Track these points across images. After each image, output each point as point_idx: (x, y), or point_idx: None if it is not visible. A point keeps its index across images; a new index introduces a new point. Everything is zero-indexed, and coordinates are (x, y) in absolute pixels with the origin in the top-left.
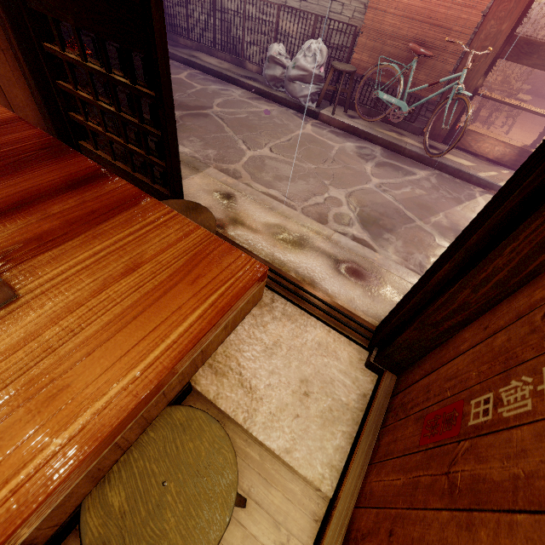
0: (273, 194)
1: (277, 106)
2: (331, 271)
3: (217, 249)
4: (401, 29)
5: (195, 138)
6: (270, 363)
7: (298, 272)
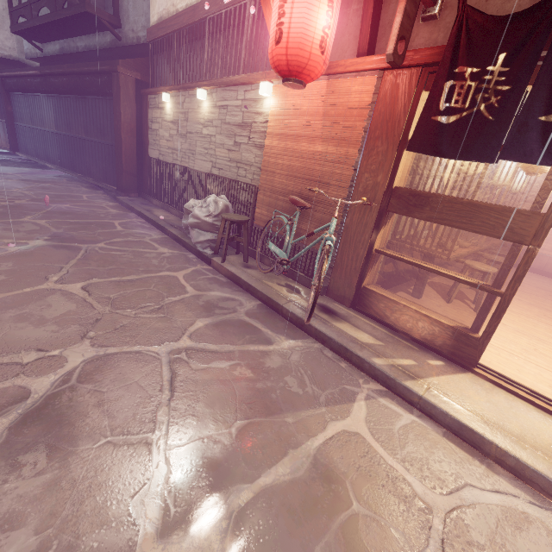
0: None
1: (181, 250)
2: None
3: None
4: (288, 186)
5: (11, 263)
6: None
7: None
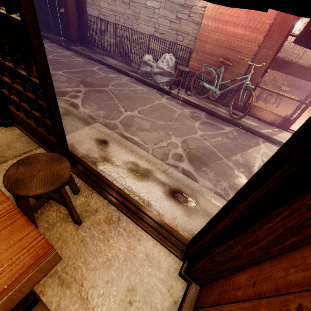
0: (136, 140)
1: (147, 87)
2: (164, 195)
3: (11, 225)
4: (215, 51)
5: (94, 104)
6: (107, 273)
7: (141, 196)
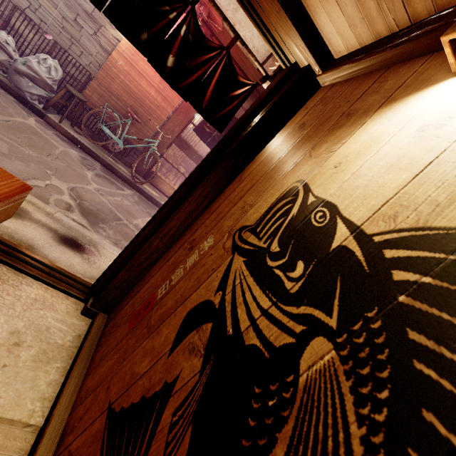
0: None
1: None
2: (52, 241)
3: None
4: (123, 96)
5: None
6: None
7: (13, 237)
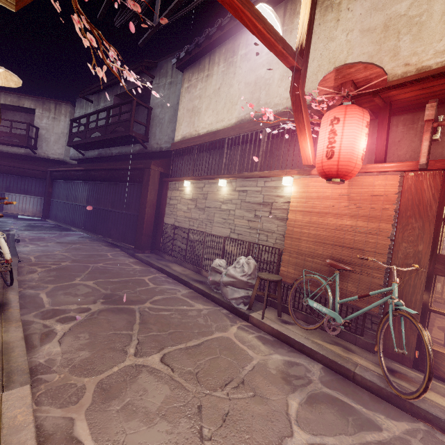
0: None
1: (212, 305)
2: None
3: None
4: (316, 250)
5: (87, 334)
6: None
7: None
